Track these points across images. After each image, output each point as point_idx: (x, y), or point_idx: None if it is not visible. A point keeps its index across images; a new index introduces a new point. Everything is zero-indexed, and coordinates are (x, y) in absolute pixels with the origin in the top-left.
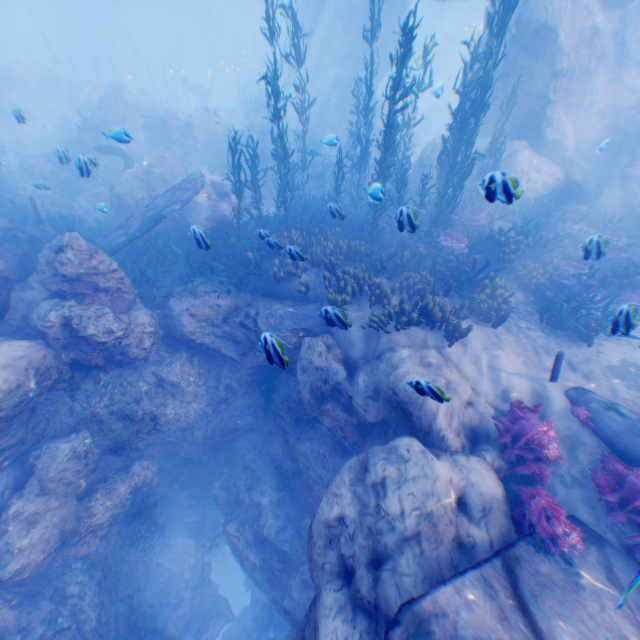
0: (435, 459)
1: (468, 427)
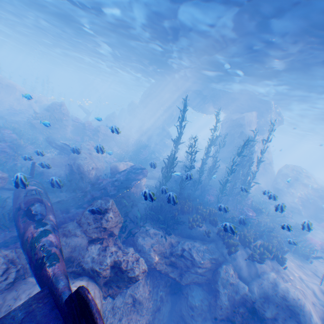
0: None
1: (320, 317)
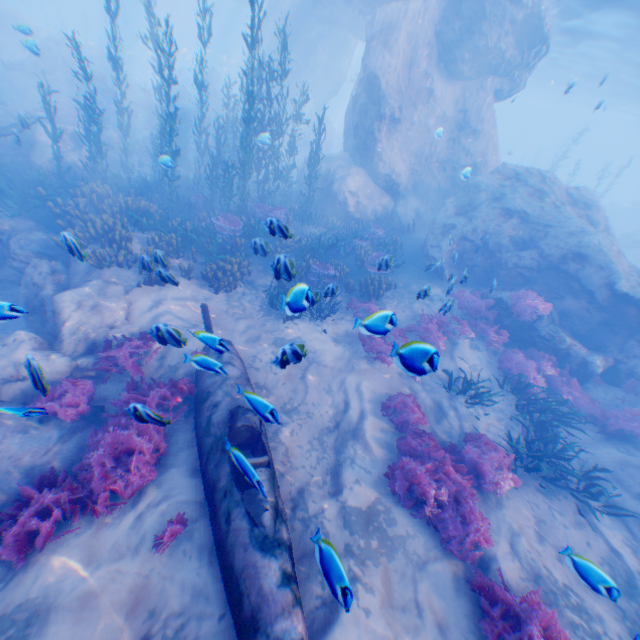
0: (24, 346)
1: (93, 340)
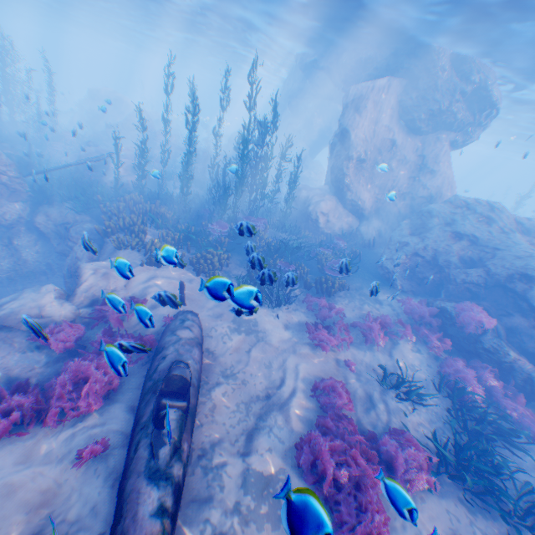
0: (49, 294)
1: (97, 297)
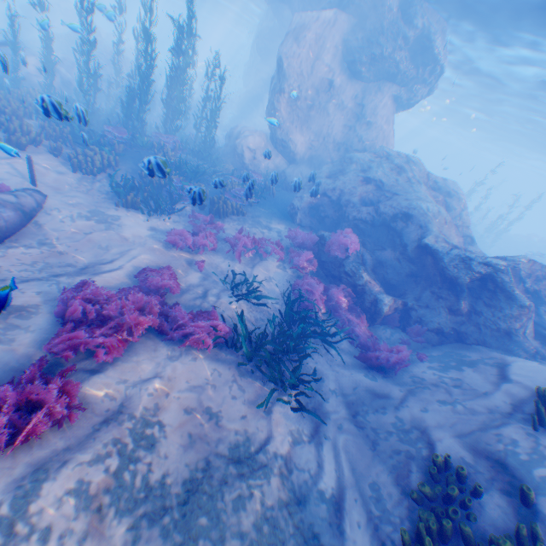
0: None
1: None
